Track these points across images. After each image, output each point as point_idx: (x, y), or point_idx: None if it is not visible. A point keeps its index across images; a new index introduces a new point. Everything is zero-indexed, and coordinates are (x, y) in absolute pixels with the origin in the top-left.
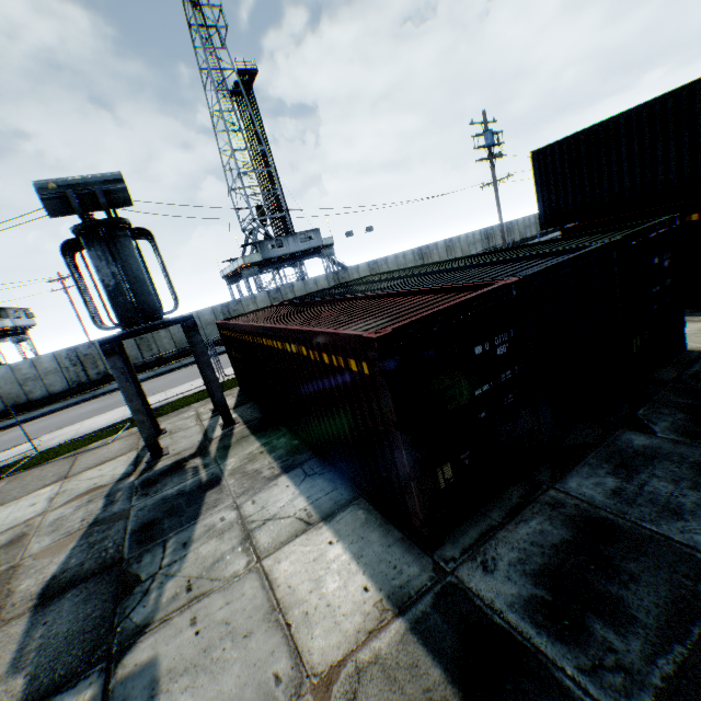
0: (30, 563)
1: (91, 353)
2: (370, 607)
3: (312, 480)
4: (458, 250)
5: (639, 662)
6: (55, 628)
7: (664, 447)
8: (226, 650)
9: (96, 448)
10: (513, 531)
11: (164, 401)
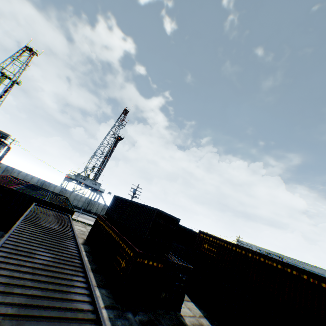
0: None
1: None
2: None
3: None
4: None
5: None
6: None
7: (0, 233)
8: None
9: None
10: None
11: None
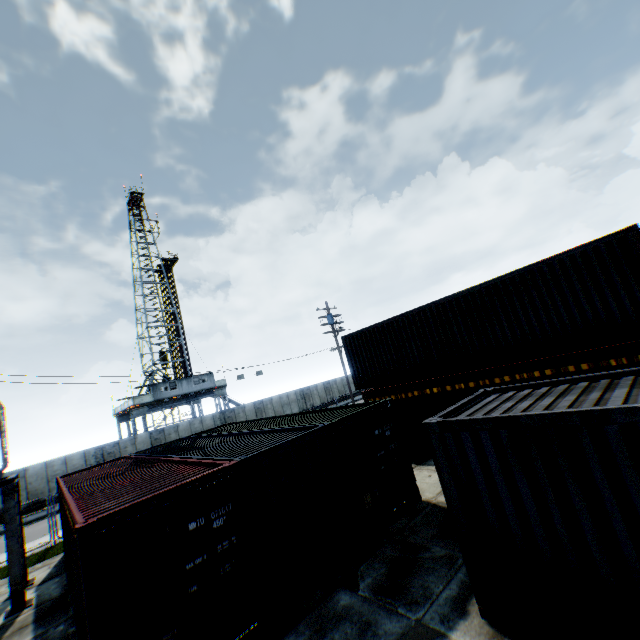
0: None
1: None
2: None
3: None
4: (335, 390)
5: None
6: None
7: (356, 605)
8: None
9: None
10: None
11: None
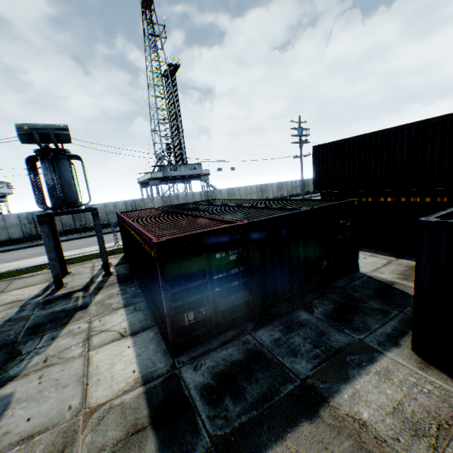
0: None
1: None
2: (131, 380)
3: (137, 313)
4: (285, 189)
5: (234, 415)
6: None
7: (313, 321)
8: (51, 392)
9: (27, 277)
10: (218, 352)
11: (78, 255)
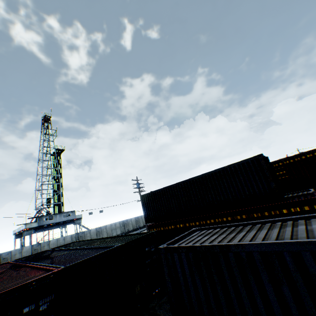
0: None
1: None
2: None
3: None
4: (141, 221)
5: None
6: None
7: None
8: None
9: None
10: None
11: None
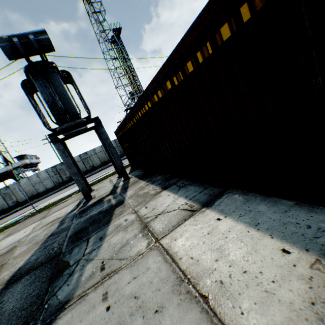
0: (11, 262)
1: (62, 168)
2: (308, 270)
3: (185, 188)
4: None
5: None
6: (5, 306)
7: None
8: None
9: (61, 203)
10: None
11: (95, 180)
